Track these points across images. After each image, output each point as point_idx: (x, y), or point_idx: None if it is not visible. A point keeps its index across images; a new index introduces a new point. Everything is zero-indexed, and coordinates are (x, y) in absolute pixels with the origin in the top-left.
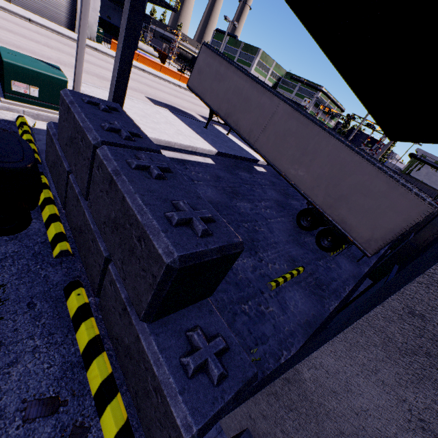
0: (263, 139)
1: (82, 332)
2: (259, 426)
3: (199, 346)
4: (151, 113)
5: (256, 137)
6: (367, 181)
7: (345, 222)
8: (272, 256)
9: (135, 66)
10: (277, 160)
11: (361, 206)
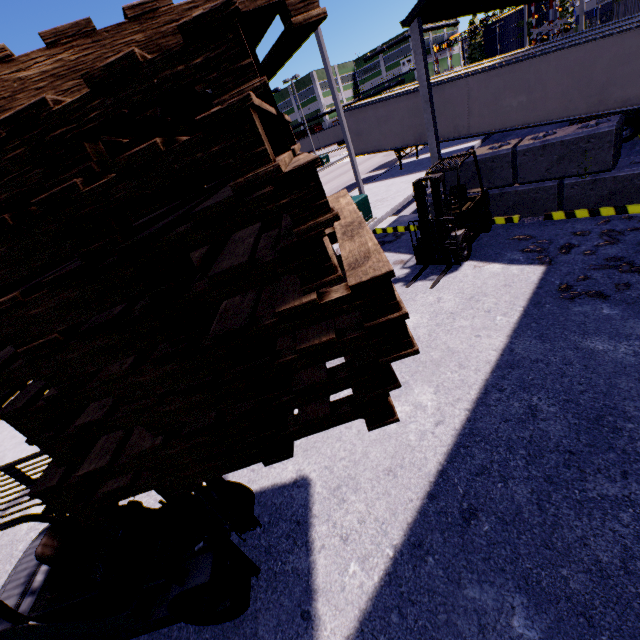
0: (476, 121)
1: (579, 213)
2: None
3: None
4: (369, 192)
5: (466, 125)
6: (617, 52)
7: (628, 100)
8: None
9: None
10: (506, 122)
11: (631, 73)
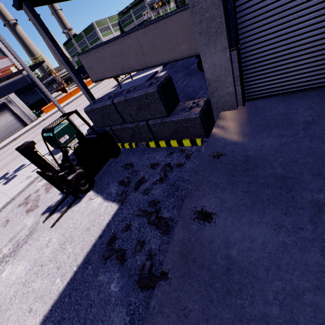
0: (148, 58)
1: (161, 144)
2: (220, 107)
3: (186, 107)
4: None
5: (144, 61)
6: None
7: None
8: (203, 92)
9: (63, 106)
10: (163, 58)
11: None
